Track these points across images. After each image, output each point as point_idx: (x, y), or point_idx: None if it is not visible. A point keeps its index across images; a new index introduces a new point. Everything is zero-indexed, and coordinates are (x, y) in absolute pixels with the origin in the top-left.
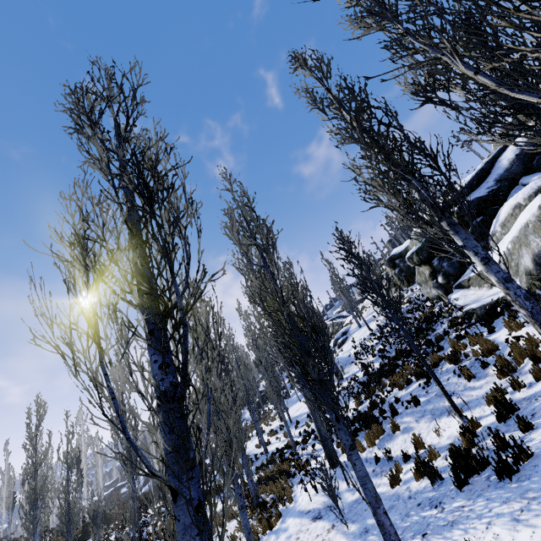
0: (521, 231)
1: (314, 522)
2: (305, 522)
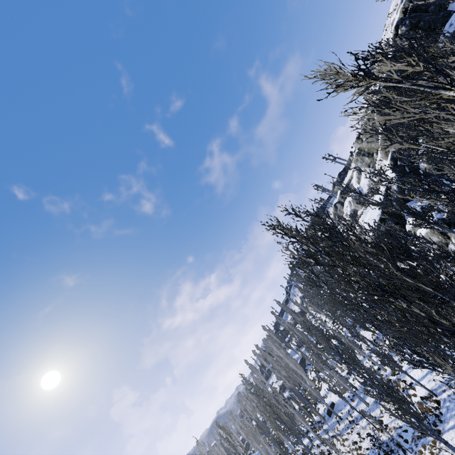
0: (425, 235)
1: (433, 373)
2: (429, 376)
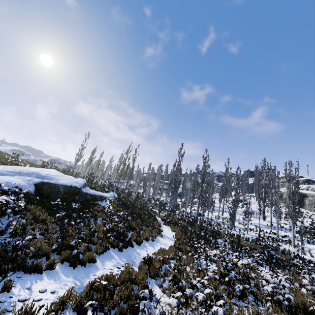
0: None
1: None
2: None
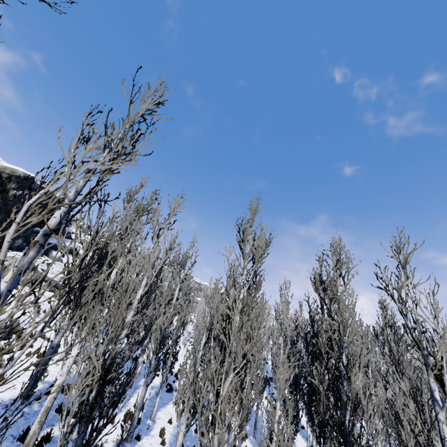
0: None
1: None
2: None
